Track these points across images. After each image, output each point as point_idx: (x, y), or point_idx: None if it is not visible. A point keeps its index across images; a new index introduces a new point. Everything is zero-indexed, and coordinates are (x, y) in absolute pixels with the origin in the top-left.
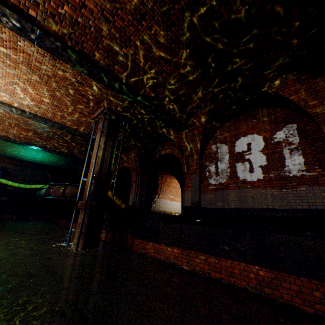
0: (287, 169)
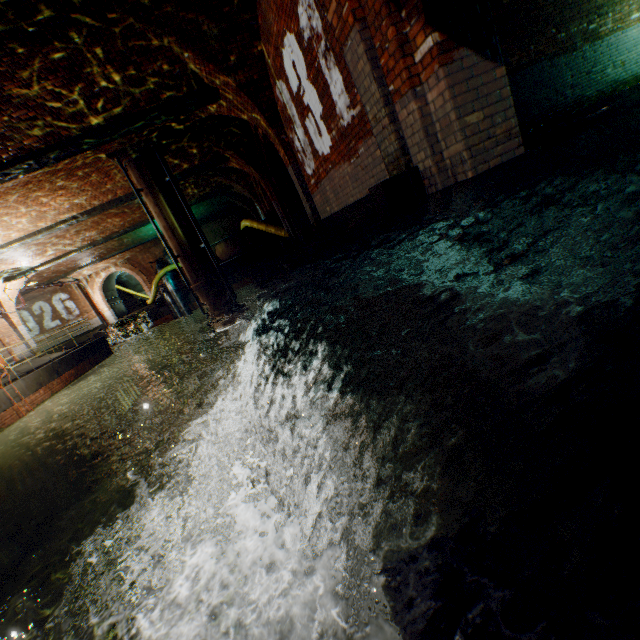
0: (339, 113)
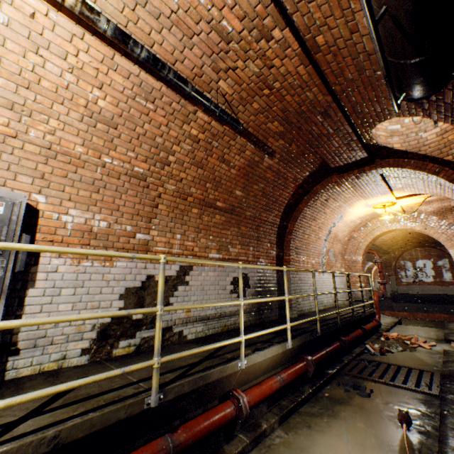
0: (444, 278)
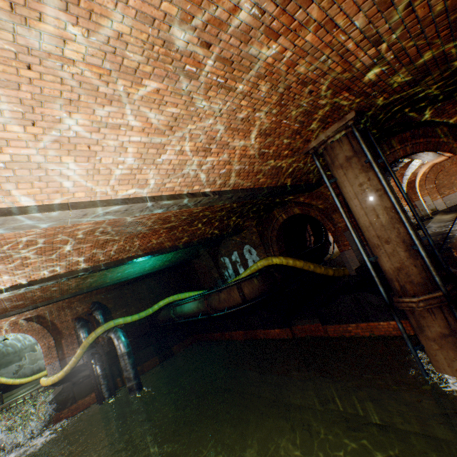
0: None
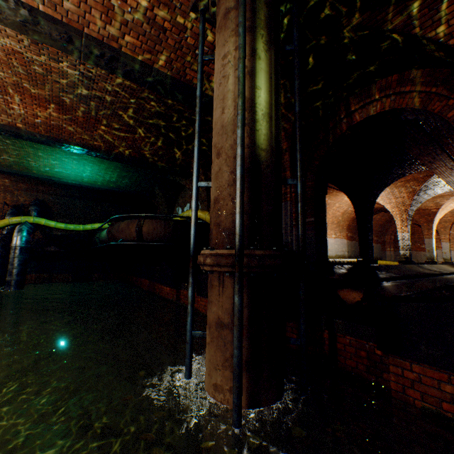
0: None
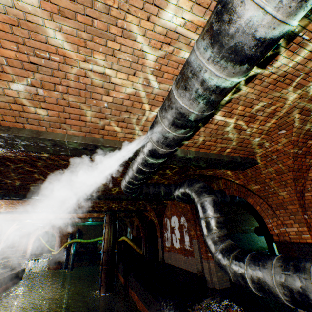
0: (185, 244)
